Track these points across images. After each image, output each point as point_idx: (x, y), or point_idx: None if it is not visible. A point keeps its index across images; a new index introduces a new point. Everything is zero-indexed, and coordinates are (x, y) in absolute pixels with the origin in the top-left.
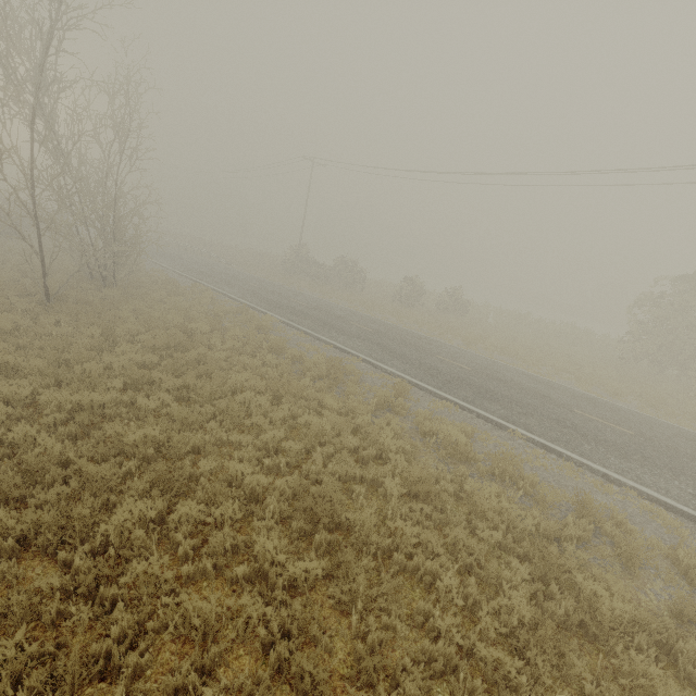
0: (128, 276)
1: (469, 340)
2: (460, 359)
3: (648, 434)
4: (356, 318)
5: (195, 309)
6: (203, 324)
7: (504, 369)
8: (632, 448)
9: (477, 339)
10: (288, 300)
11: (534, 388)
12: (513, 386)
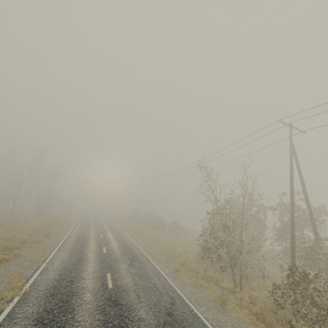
0: (46, 212)
1: (142, 236)
2: (109, 236)
3: (112, 254)
4: (107, 227)
5: (48, 220)
6: (35, 220)
7: (122, 240)
8: (86, 252)
9: (147, 235)
10: (95, 222)
11: (111, 243)
12: (102, 241)
